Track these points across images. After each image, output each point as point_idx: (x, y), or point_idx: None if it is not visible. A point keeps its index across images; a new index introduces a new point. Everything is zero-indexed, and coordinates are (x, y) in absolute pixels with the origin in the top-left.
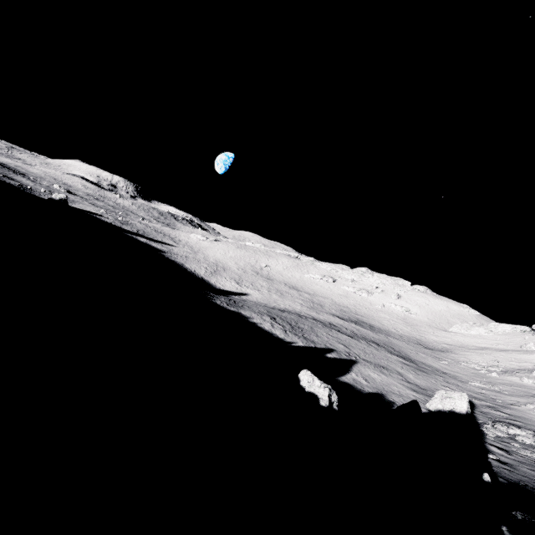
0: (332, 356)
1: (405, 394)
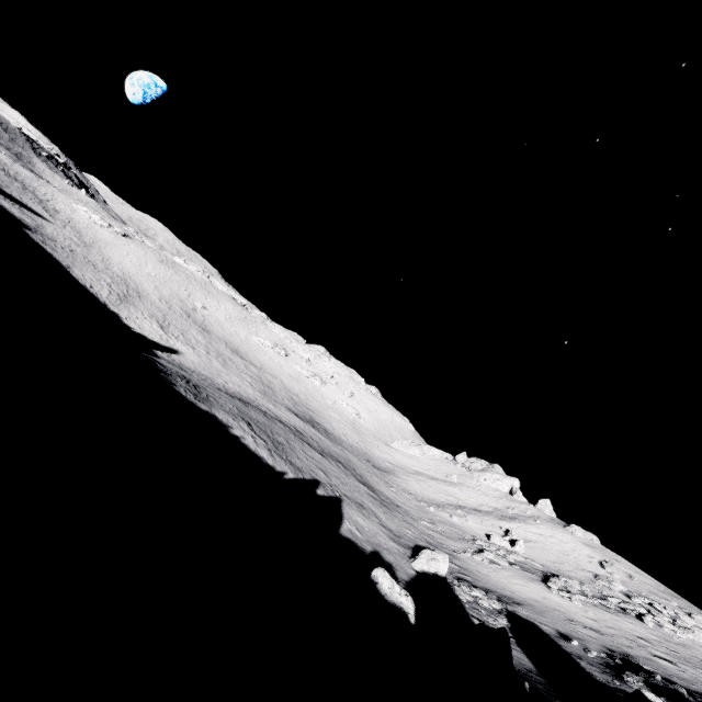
0: (322, 493)
1: (391, 548)
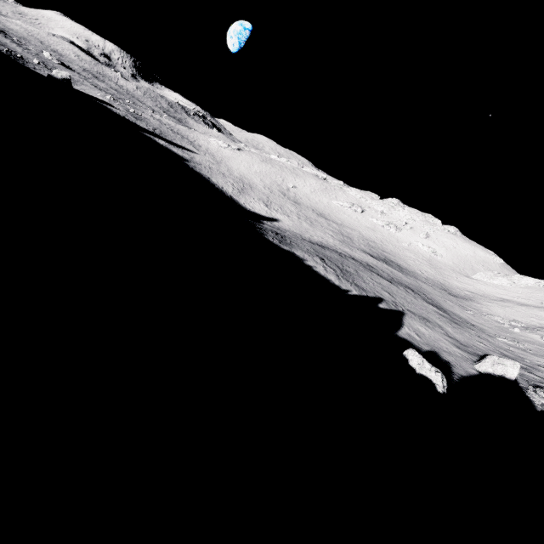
0: (383, 307)
1: (452, 352)
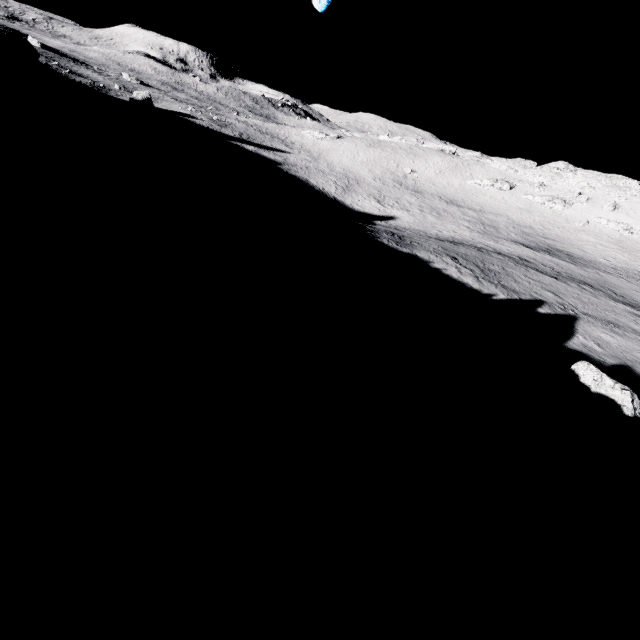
0: (544, 311)
1: None
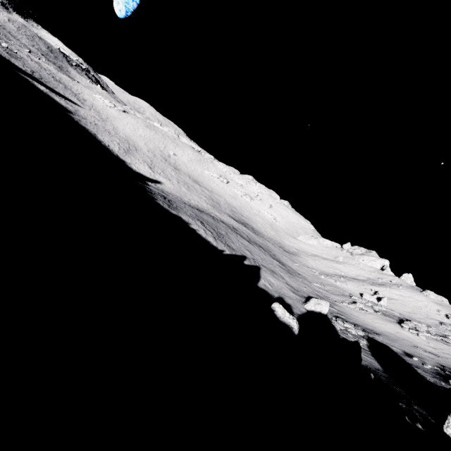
0: (247, 263)
1: (291, 296)
